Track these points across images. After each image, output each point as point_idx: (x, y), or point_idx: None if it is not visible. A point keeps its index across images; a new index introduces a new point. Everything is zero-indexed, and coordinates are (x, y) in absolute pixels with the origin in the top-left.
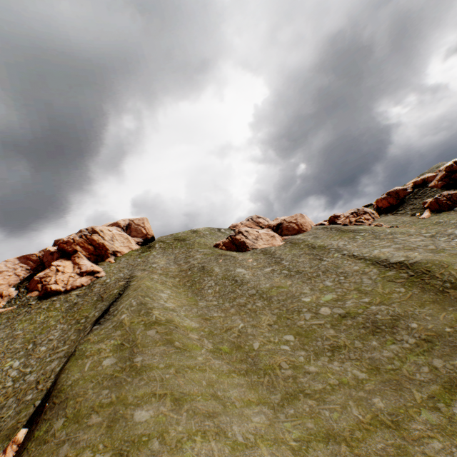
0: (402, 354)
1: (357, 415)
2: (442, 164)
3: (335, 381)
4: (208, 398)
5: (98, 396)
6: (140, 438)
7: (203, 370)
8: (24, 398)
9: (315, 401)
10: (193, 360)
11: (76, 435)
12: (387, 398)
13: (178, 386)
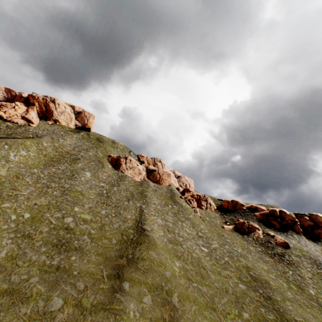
0: (37, 263)
1: None
2: (277, 207)
3: None
4: None
5: None
6: None
7: None
8: None
9: None
10: None
11: None
12: None
13: None
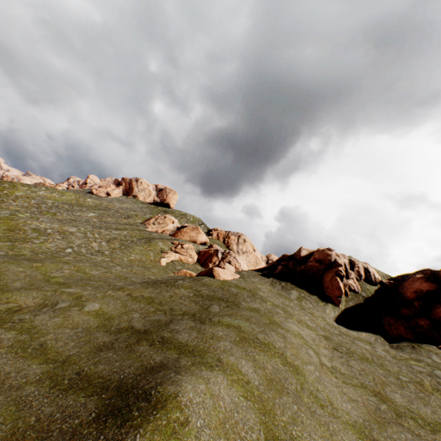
0: None
1: None
2: None
3: None
4: None
5: None
6: None
7: None
8: None
9: None
10: None
11: None
12: None
13: None
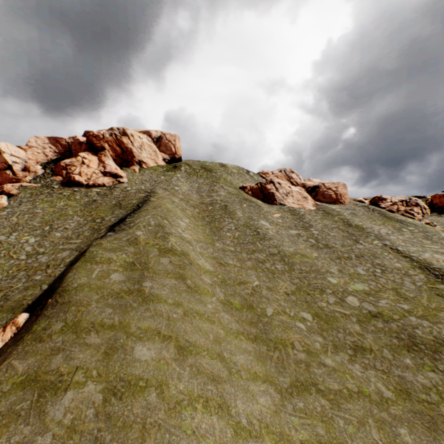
0: (442, 388)
1: (377, 439)
2: None
3: (354, 388)
4: (214, 357)
5: (101, 313)
6: (137, 382)
7: (211, 321)
8: (33, 276)
9: (329, 403)
10: (203, 306)
11: (71, 348)
12: (417, 435)
13: (185, 332)
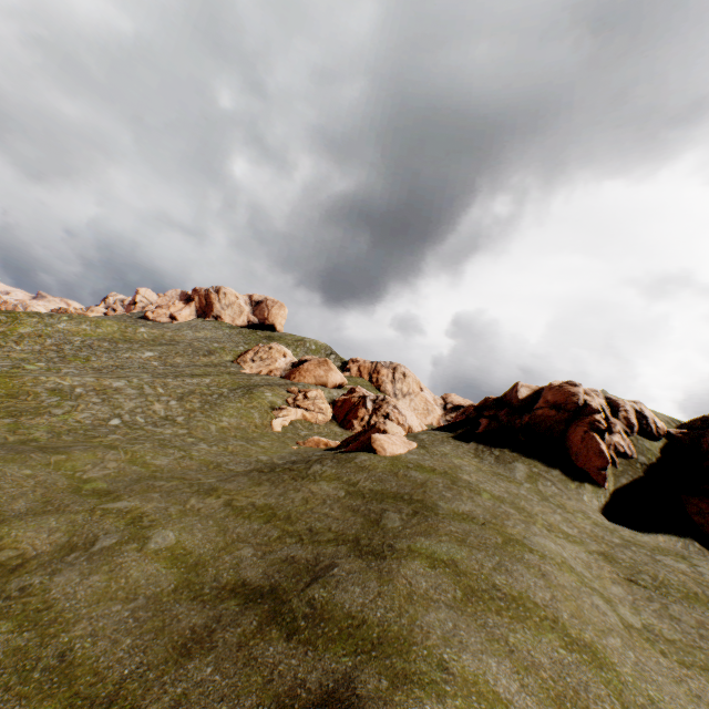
0: None
1: None
2: None
3: None
4: None
5: None
6: None
7: None
8: None
9: None
10: None
11: None
12: None
13: None
